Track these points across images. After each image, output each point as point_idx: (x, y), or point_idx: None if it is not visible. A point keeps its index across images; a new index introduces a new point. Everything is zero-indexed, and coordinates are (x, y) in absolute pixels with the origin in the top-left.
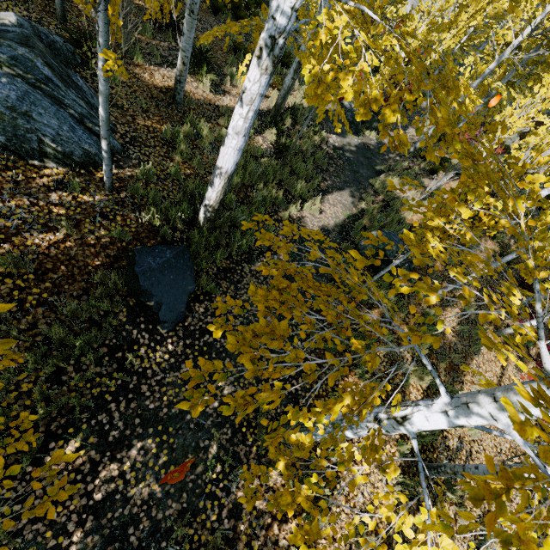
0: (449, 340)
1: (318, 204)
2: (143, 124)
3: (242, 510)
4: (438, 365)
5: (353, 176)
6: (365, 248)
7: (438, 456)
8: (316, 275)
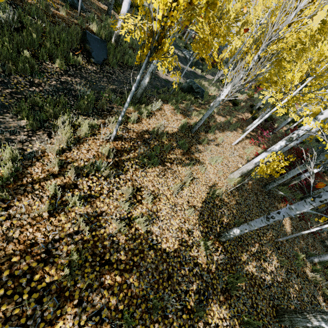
0: (218, 121)
1: (166, 73)
2: (94, 11)
3: (115, 108)
4: (210, 122)
5: (186, 76)
6: (184, 85)
7: (201, 135)
8: (160, 86)
